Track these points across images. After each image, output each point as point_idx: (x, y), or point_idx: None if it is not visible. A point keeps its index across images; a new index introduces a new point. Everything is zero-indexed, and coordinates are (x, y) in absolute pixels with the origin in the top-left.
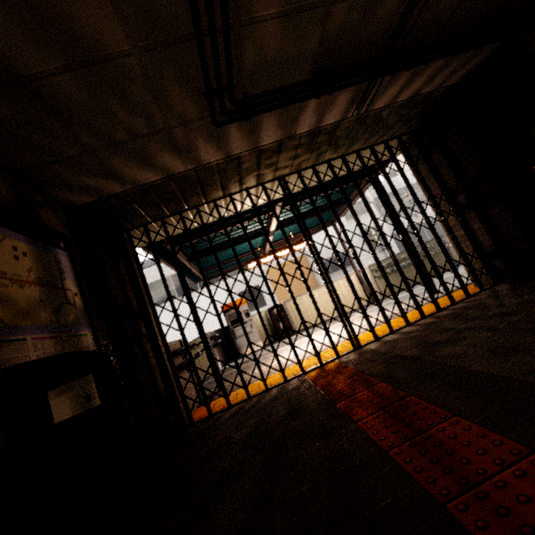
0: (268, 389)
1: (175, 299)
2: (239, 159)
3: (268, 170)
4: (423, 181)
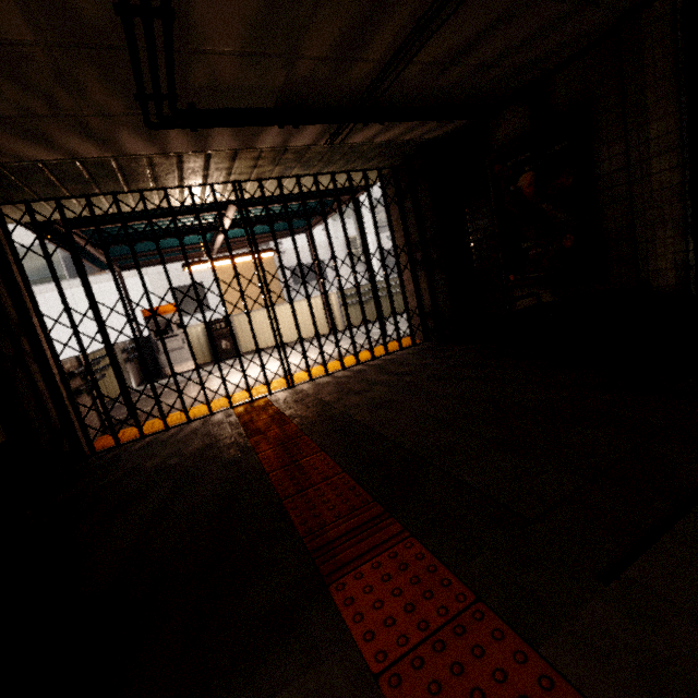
0: (191, 421)
1: (64, 281)
2: (180, 157)
3: (220, 173)
4: (391, 228)
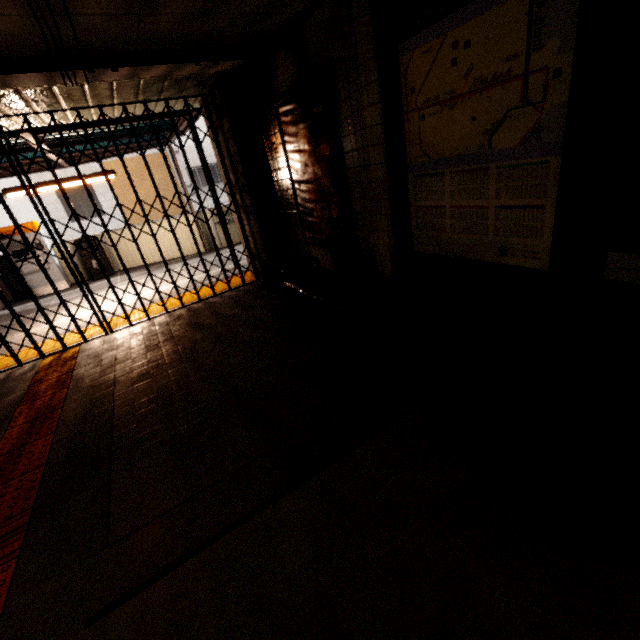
0: None
1: None
2: None
3: None
4: (206, 167)
